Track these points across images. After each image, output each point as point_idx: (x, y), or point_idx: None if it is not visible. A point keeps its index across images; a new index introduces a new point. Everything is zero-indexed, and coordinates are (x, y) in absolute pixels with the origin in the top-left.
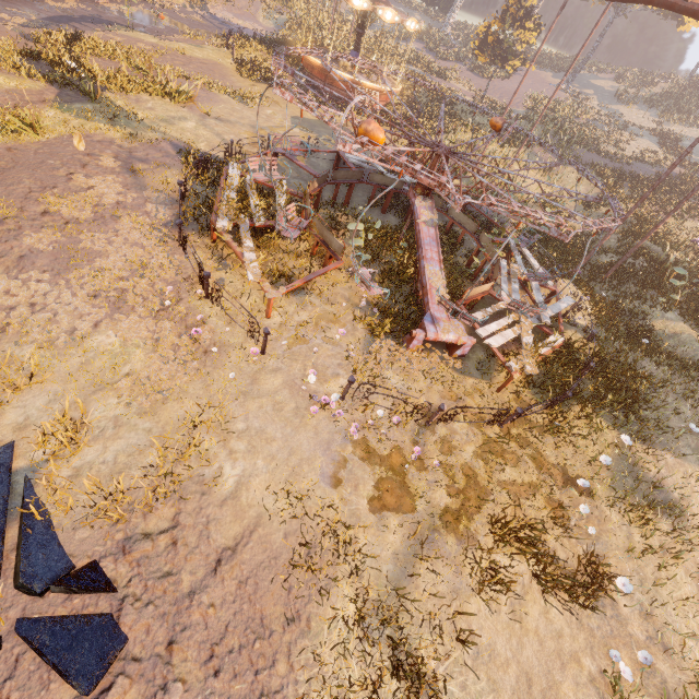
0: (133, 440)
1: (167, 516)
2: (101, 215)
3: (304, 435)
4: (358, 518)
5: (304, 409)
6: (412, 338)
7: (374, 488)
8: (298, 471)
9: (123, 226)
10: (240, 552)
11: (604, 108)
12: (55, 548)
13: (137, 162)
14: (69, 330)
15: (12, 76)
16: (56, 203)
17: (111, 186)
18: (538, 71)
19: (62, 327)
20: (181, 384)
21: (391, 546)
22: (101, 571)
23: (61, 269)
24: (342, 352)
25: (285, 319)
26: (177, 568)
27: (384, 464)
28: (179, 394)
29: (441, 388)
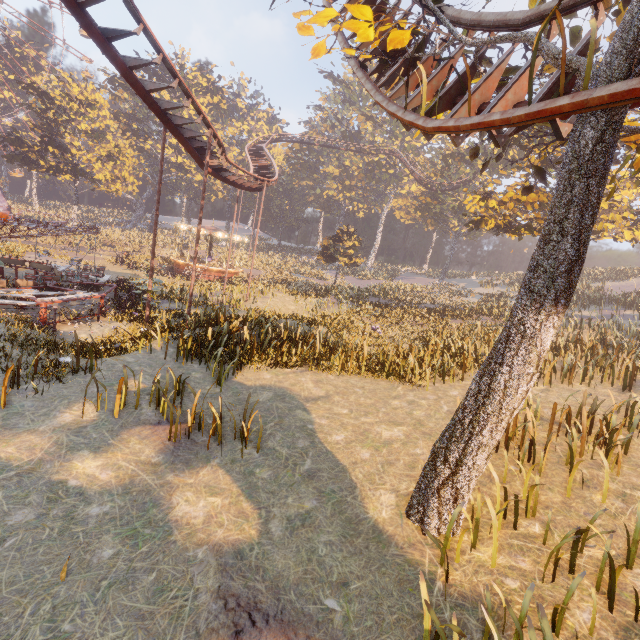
0: None
1: None
2: None
3: None
4: None
5: None
6: None
7: None
8: None
9: None
10: None
11: (461, 288)
12: None
13: None
14: None
15: None
16: None
17: None
18: (430, 279)
19: None
20: None
21: None
22: None
23: None
24: None
25: None
26: None
27: None
28: None
29: None
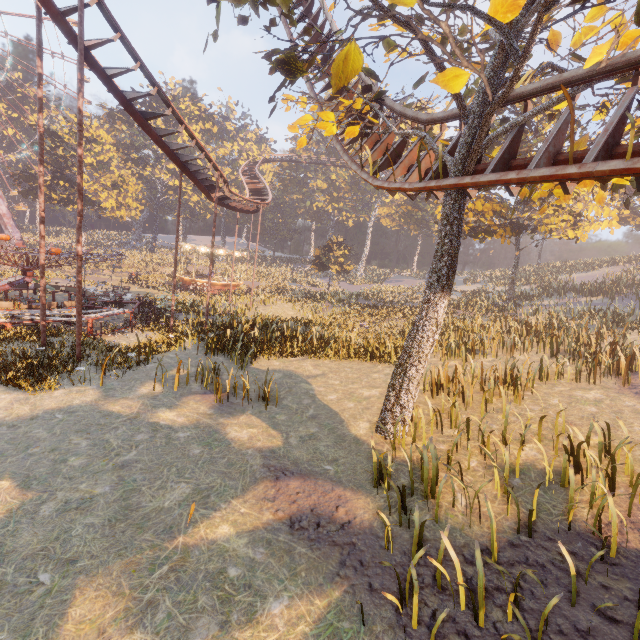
0: None
1: None
2: None
3: None
4: None
5: None
6: None
7: None
8: None
9: None
10: None
11: None
12: None
13: None
14: None
15: None
16: None
17: None
18: (418, 280)
19: None
20: None
21: None
22: None
23: None
24: None
25: None
26: None
27: None
28: None
29: None
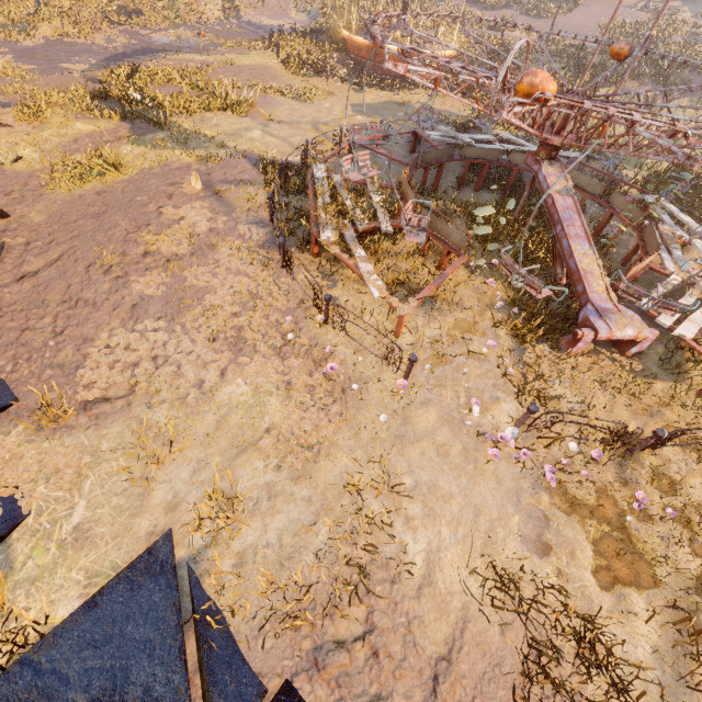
0: (294, 514)
1: (358, 616)
2: (197, 247)
3: (484, 485)
4: (589, 600)
5: (473, 449)
6: (575, 339)
7: (594, 554)
8: (493, 537)
9: (222, 255)
10: (456, 661)
11: (701, 18)
12: (240, 667)
13: (217, 183)
14: (196, 383)
15: (88, 120)
16: (153, 241)
17: (200, 213)
18: None
19: (189, 380)
20: (328, 435)
21: (647, 640)
22: (297, 696)
23: (174, 313)
24: (492, 368)
25: (416, 336)
26: (386, 689)
27: (596, 517)
28: (329, 448)
29: (626, 400)
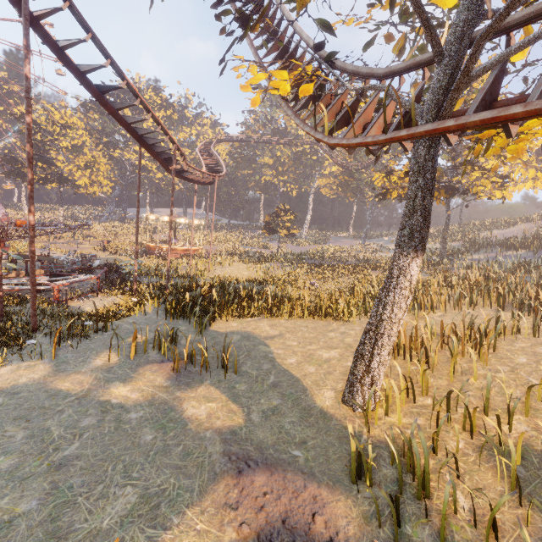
0: None
1: None
2: None
3: None
4: None
5: None
6: None
7: None
8: None
9: None
10: None
11: (379, 246)
12: None
13: None
14: None
15: None
16: None
17: None
18: (355, 240)
19: None
20: None
21: None
22: None
23: None
24: None
25: None
26: None
27: None
28: None
29: None
